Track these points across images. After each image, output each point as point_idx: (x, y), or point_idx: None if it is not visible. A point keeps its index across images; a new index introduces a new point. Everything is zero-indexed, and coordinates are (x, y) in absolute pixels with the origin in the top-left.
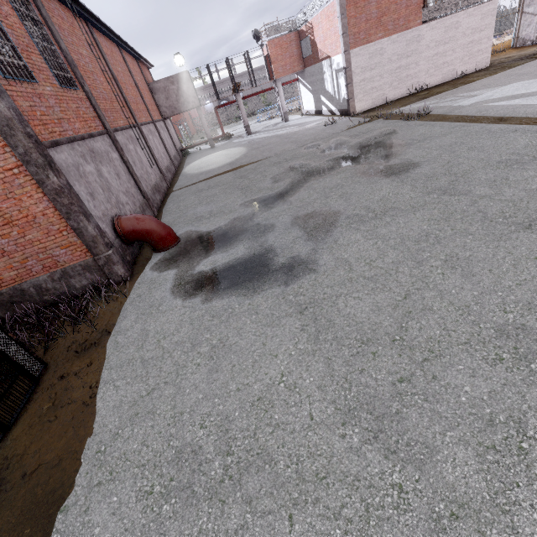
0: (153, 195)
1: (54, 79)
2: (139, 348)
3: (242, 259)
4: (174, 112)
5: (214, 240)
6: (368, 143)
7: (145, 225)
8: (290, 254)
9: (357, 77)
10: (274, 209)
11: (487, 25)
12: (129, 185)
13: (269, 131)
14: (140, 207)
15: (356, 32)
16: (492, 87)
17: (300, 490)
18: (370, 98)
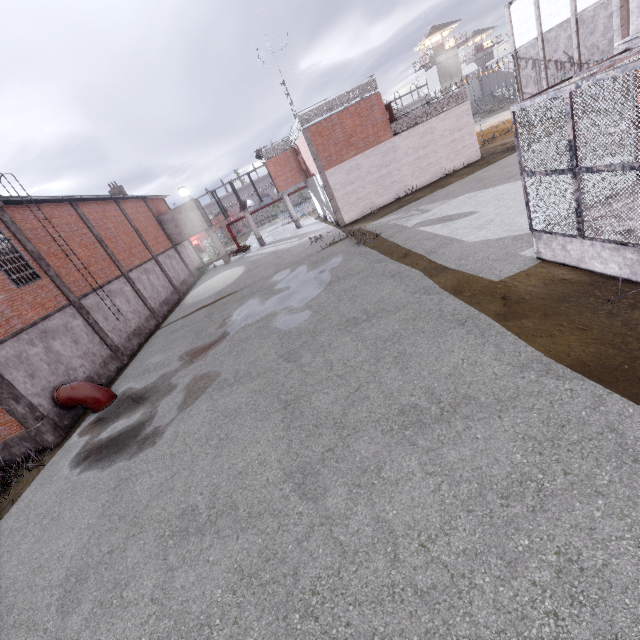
0: (127, 342)
1: (12, 283)
2: (16, 519)
3: (130, 427)
4: (185, 238)
5: (133, 401)
6: (311, 278)
7: (79, 392)
8: (157, 424)
9: (338, 193)
10: (192, 365)
11: (465, 124)
12: (91, 345)
13: (278, 243)
14: (101, 363)
15: (327, 156)
16: (447, 199)
17: (7, 633)
18: (357, 208)
